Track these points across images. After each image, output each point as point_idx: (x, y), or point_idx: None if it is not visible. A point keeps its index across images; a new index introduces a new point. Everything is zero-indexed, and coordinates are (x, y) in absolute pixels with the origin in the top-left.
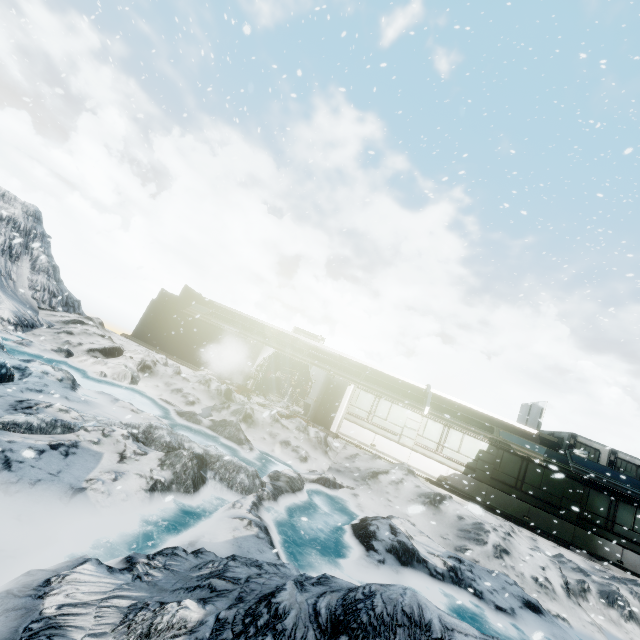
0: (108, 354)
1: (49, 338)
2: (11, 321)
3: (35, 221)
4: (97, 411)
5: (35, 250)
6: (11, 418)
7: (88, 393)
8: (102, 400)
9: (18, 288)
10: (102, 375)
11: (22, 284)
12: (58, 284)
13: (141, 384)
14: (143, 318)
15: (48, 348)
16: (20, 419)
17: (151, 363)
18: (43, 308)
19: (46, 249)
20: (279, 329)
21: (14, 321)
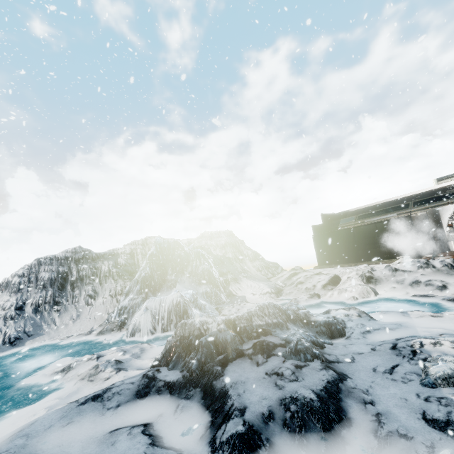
0: (334, 283)
1: (295, 292)
2: (273, 293)
3: (233, 237)
4: (420, 330)
5: (243, 250)
6: (438, 371)
7: (377, 317)
8: (396, 318)
9: (253, 274)
10: (354, 299)
11: (253, 271)
12: (264, 261)
13: (380, 292)
14: (316, 251)
15: (305, 298)
16: (445, 370)
17: (368, 274)
18: (270, 277)
19: (246, 247)
20: (426, 190)
21: (273, 292)
